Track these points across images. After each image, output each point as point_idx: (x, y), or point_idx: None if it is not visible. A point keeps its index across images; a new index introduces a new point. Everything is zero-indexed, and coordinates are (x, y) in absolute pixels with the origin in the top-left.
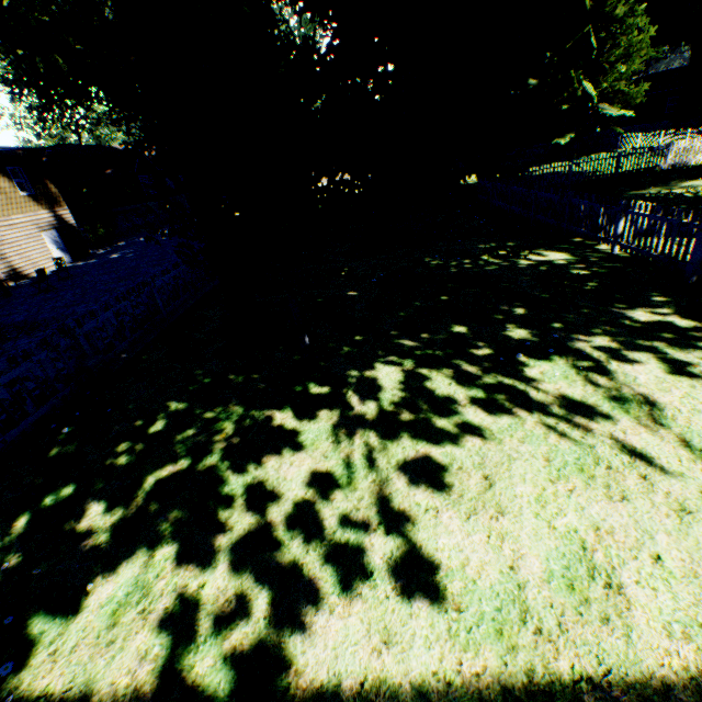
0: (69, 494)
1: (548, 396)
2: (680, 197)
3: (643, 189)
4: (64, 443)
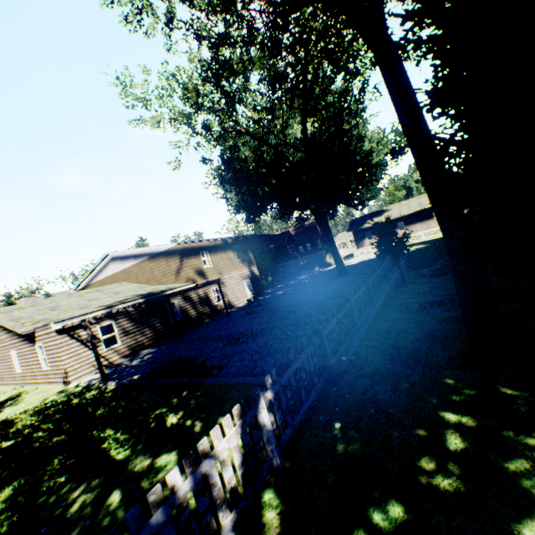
0: (400, 516)
1: None
2: None
3: None
4: (343, 439)
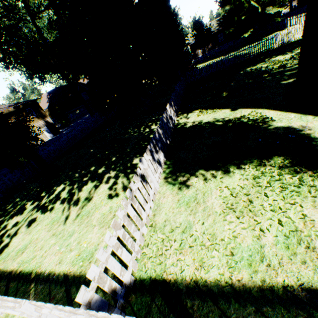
0: None
1: (77, 197)
2: (257, 72)
3: (255, 65)
4: None
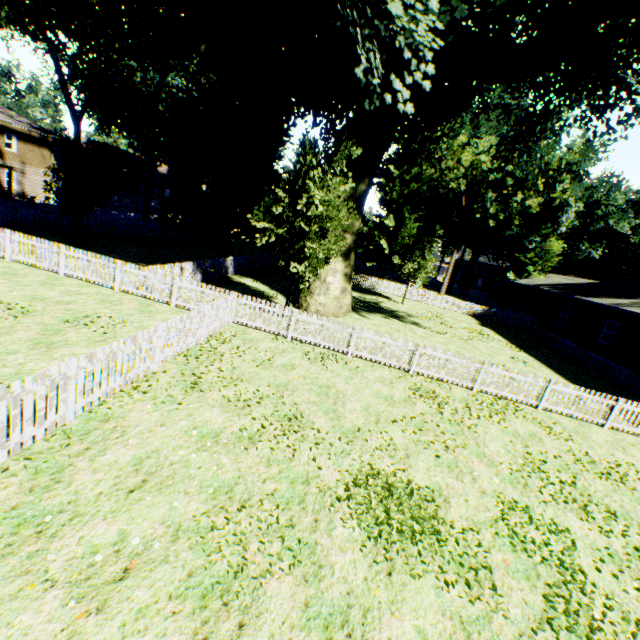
0: None
1: None
2: None
3: None
4: None
